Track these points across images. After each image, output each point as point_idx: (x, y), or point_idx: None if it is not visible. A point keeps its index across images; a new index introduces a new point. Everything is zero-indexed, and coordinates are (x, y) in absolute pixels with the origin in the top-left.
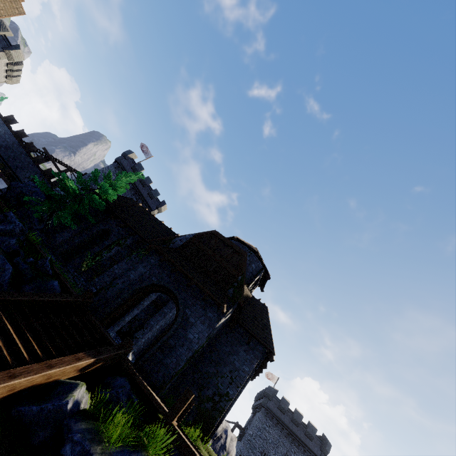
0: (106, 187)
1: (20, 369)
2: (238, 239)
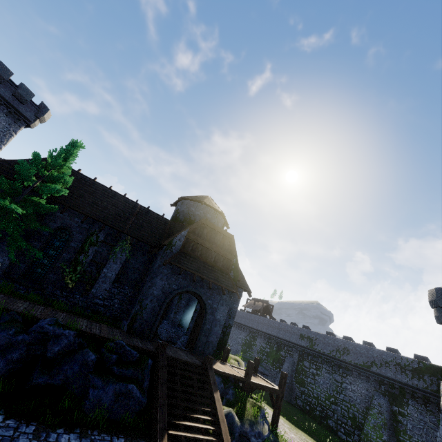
0: (56, 189)
1: (225, 438)
2: (205, 203)
